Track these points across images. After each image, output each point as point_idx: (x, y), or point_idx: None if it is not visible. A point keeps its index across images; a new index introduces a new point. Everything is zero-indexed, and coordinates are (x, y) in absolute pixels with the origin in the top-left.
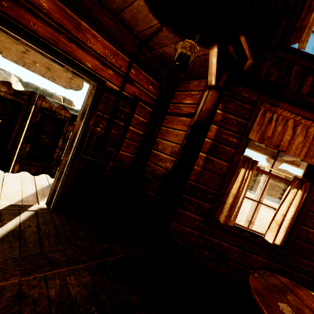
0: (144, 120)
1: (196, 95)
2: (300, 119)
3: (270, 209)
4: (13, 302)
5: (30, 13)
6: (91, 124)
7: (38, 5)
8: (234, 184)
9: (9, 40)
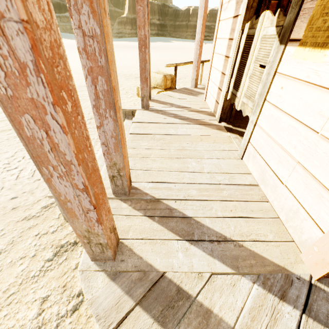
0: None
1: None
2: None
3: (164, 51)
4: None
5: None
6: None
7: None
8: None
9: None
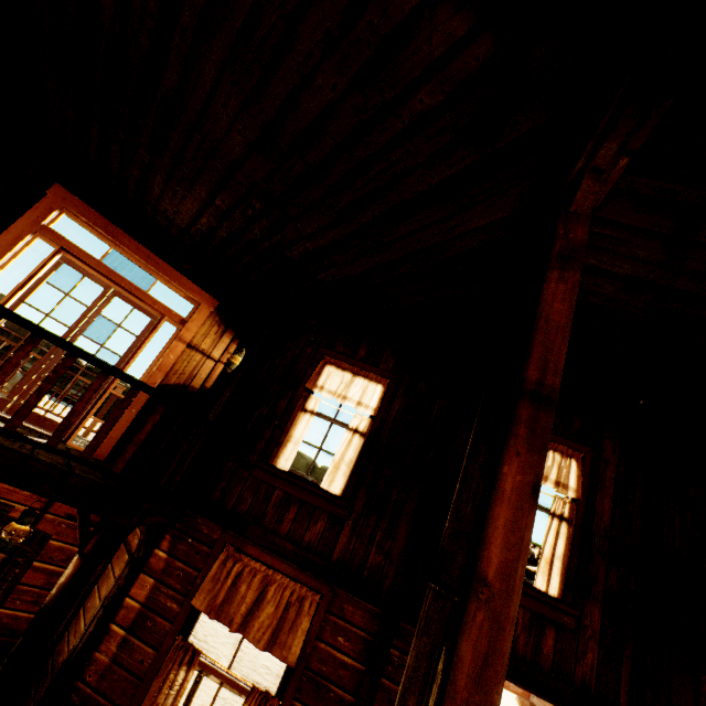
0: None
1: None
2: (273, 573)
3: None
4: None
5: None
6: None
7: None
8: (155, 697)
9: None
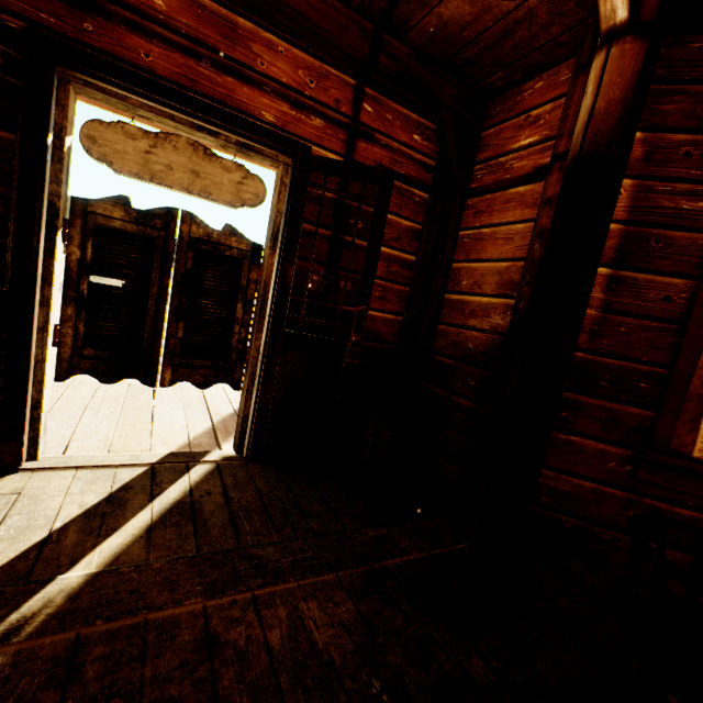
0: (413, 225)
1: (549, 115)
2: None
3: None
4: (197, 654)
5: (135, 33)
6: (294, 255)
7: (147, 9)
8: None
9: (119, 136)
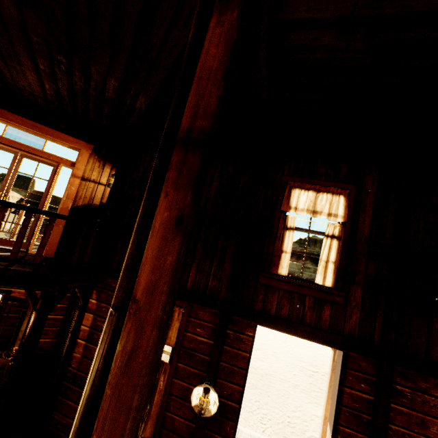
0: (62, 305)
1: None
2: None
3: None
4: None
5: None
6: None
7: None
8: None
9: None
